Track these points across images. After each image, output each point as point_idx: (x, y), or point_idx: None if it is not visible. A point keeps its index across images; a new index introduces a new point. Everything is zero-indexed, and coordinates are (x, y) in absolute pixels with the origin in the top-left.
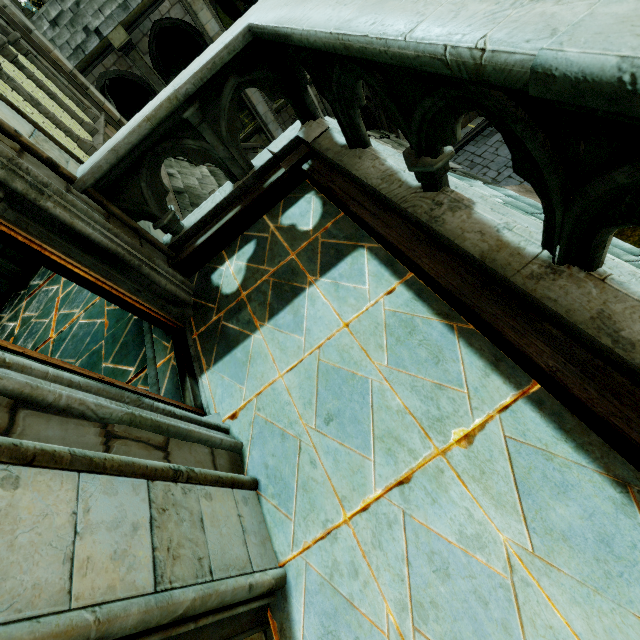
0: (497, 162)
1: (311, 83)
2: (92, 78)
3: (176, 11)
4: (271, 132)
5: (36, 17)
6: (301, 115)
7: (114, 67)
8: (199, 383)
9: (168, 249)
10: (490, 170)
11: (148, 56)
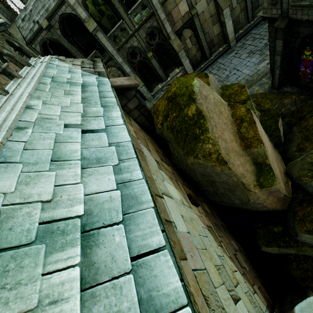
0: (230, 67)
1: (133, 35)
2: (37, 42)
3: (68, 9)
4: (116, 59)
5: (17, 18)
6: (28, 56)
7: (46, 36)
8: None
9: None
10: (226, 71)
11: (59, 30)
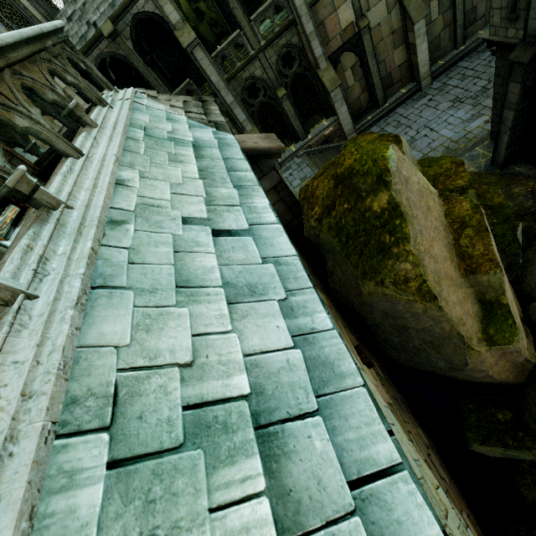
0: (418, 123)
1: (256, 57)
2: (92, 58)
3: (149, 6)
4: (223, 97)
5: (59, 15)
6: (97, 87)
7: (107, 50)
8: (15, 230)
9: (34, 165)
10: (411, 129)
11: (130, 41)
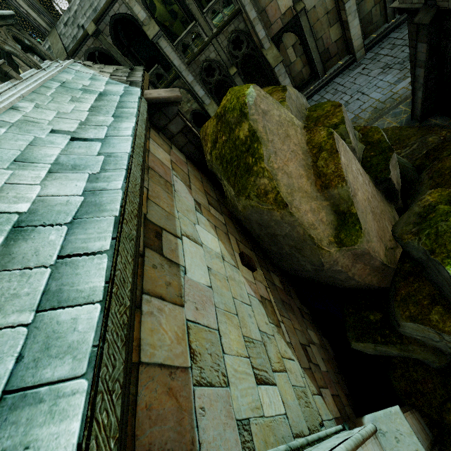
0: (352, 89)
1: (210, 43)
2: (82, 53)
3: (123, 8)
4: (185, 77)
5: (58, 22)
6: (43, 59)
7: (92, 46)
8: None
9: None
10: (346, 95)
11: (110, 37)
